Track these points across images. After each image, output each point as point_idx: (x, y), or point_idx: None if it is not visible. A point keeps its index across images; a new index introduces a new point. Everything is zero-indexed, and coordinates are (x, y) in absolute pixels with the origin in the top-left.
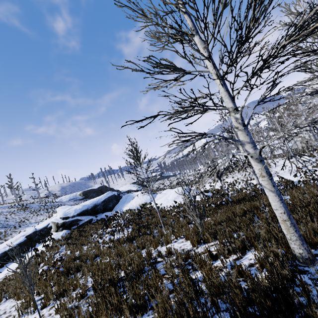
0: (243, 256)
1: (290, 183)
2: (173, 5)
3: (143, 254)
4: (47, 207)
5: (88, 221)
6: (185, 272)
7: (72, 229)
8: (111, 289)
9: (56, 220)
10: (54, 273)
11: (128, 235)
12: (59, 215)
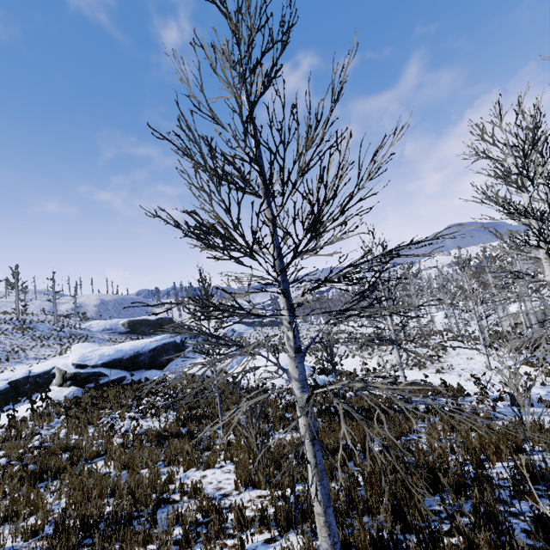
0: (279, 538)
1: (462, 394)
2: (240, 148)
3: (164, 475)
4: (63, 335)
5: (117, 380)
6: (179, 545)
7: (87, 387)
8: (72, 538)
9: (64, 367)
10: (19, 470)
11: (165, 428)
12: (73, 359)
